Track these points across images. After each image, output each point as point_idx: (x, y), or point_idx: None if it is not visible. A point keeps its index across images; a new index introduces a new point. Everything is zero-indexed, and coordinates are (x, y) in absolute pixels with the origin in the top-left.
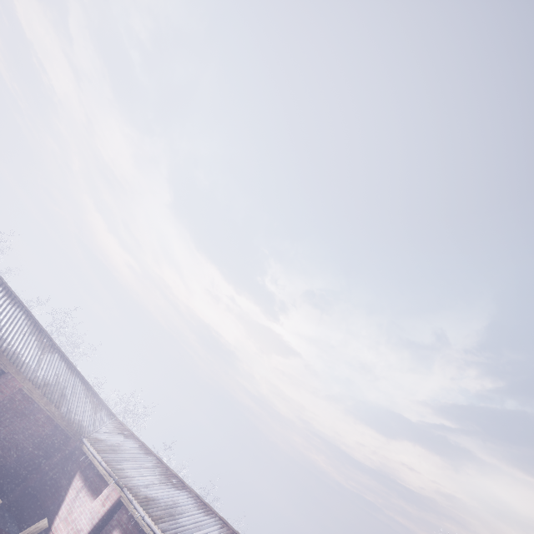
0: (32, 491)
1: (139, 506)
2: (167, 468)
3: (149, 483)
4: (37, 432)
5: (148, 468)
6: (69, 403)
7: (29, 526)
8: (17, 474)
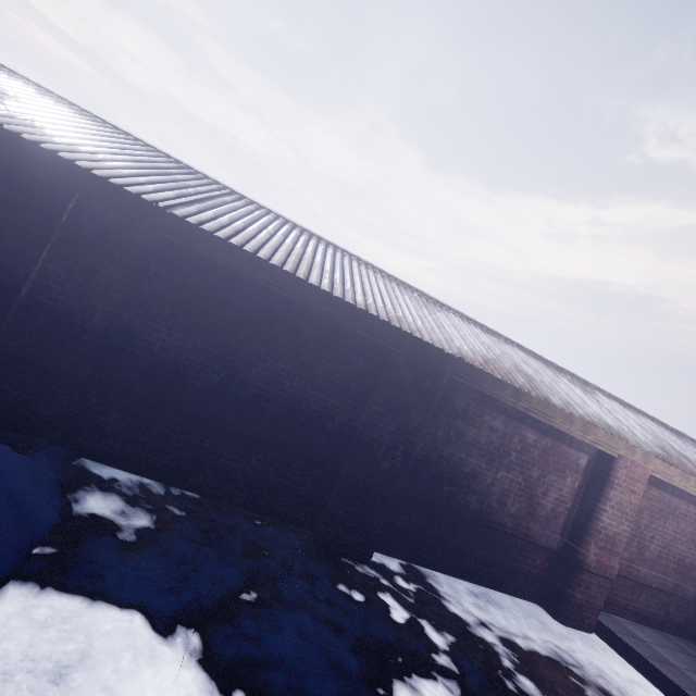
0: None
1: None
2: None
3: None
4: (695, 533)
5: None
6: None
7: None
8: None
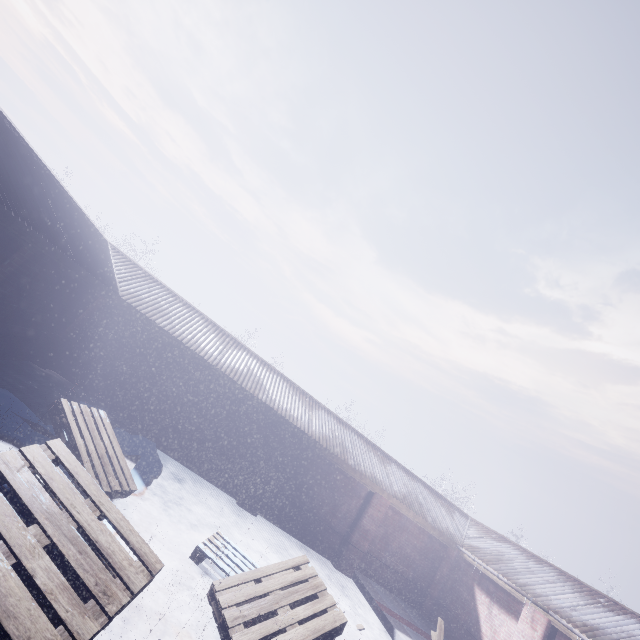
0: (439, 602)
1: (584, 636)
2: (577, 582)
3: (573, 604)
4: (417, 544)
5: (555, 582)
6: (428, 511)
7: (458, 639)
8: (420, 585)
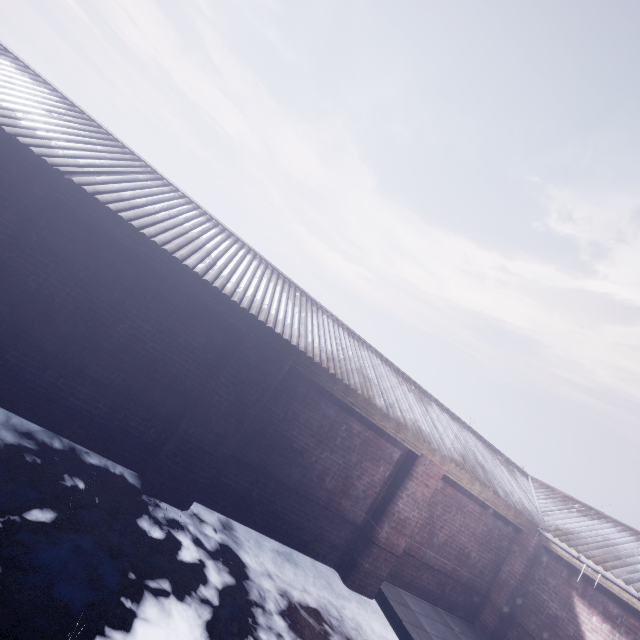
0: (507, 614)
1: None
2: None
3: None
4: (477, 529)
5: None
6: (493, 477)
7: None
8: (476, 588)
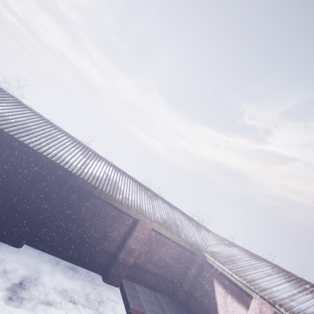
0: (189, 292)
1: None
2: (286, 272)
3: (290, 294)
4: (174, 254)
5: (271, 275)
6: (183, 230)
7: None
8: (175, 282)
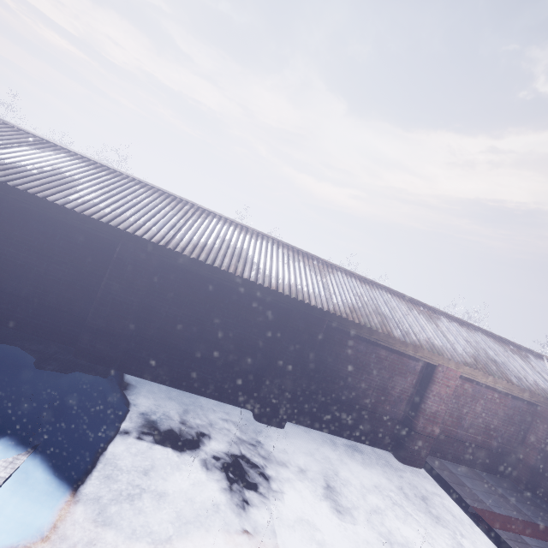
0: (537, 469)
1: None
2: None
3: None
4: (498, 409)
5: None
6: (506, 368)
7: None
8: (506, 453)
